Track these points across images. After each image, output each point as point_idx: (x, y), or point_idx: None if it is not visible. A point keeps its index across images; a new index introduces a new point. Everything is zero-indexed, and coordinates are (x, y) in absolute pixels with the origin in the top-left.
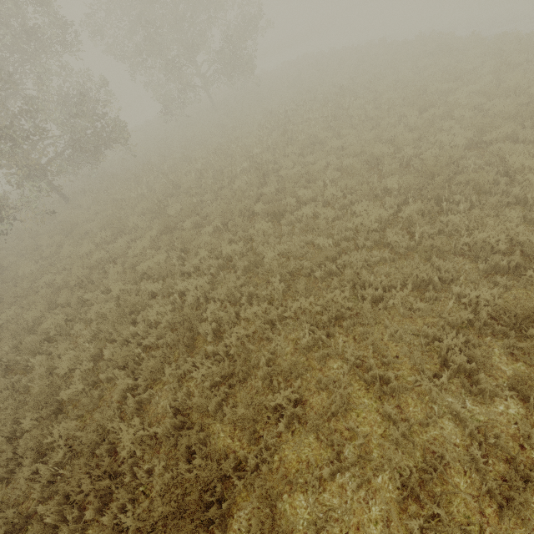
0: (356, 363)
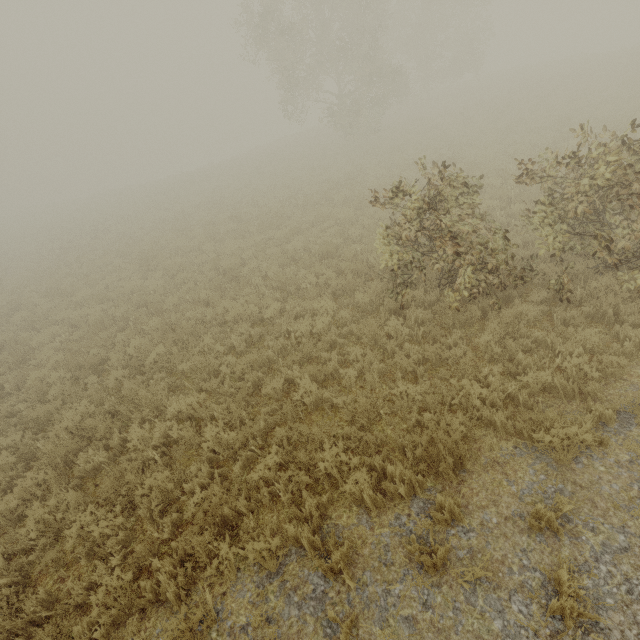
0: None
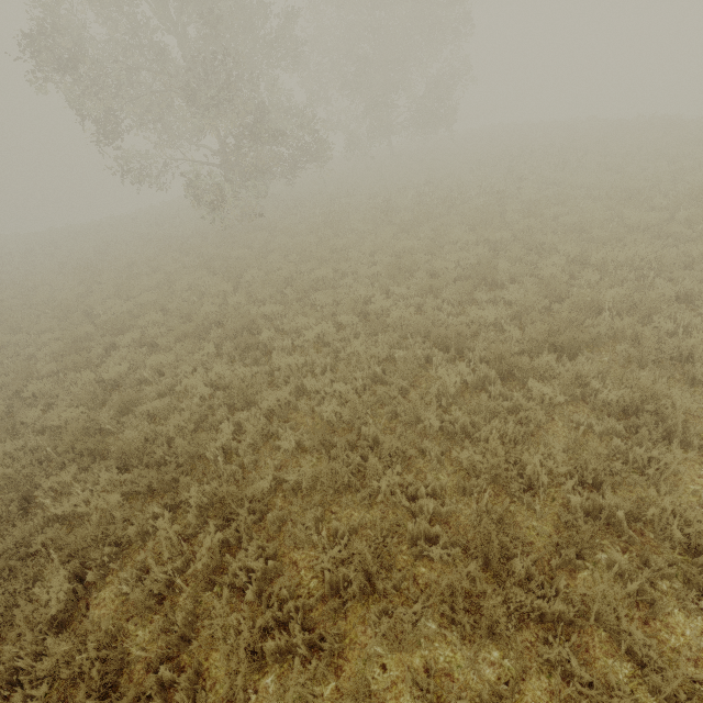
0: (664, 293)
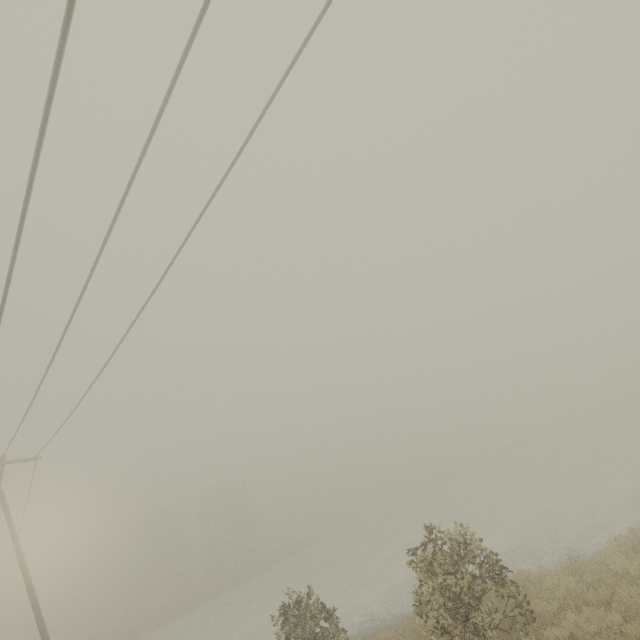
0: None
